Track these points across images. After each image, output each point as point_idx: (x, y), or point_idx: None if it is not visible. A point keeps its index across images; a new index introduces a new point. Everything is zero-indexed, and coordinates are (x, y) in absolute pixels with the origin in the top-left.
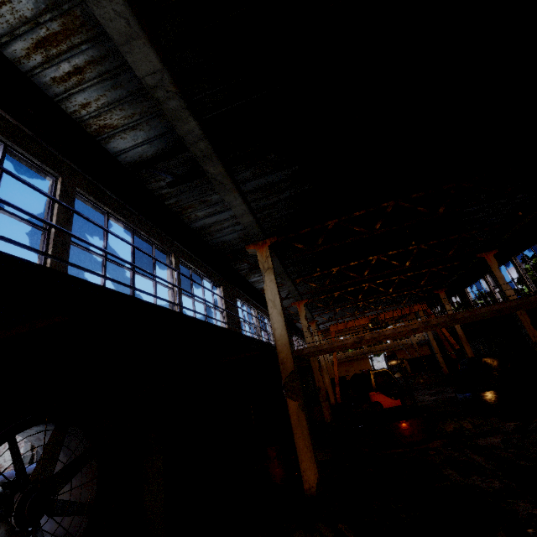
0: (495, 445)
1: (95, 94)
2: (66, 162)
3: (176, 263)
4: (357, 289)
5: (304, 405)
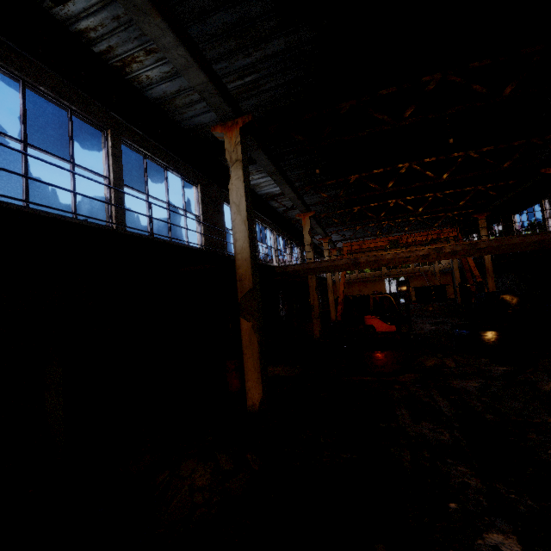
0: (469, 390)
1: None
2: None
3: (115, 143)
4: (382, 205)
5: (259, 327)
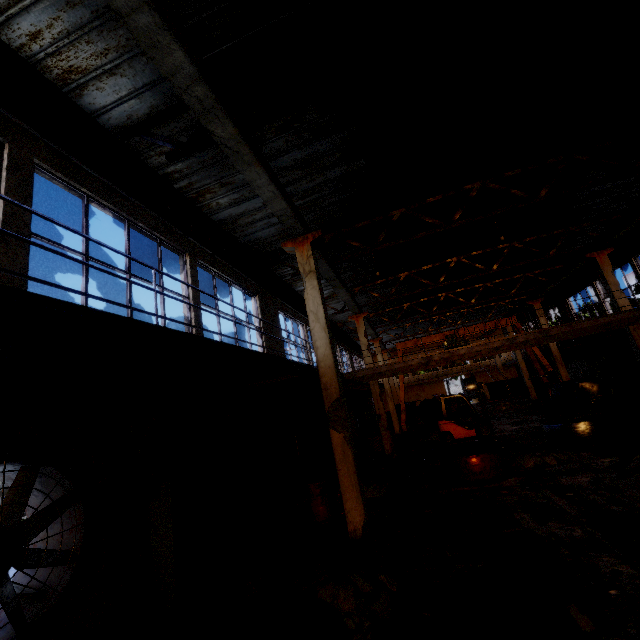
0: (582, 485)
1: (45, 16)
2: (15, 121)
3: (192, 265)
4: (432, 299)
5: (351, 438)
